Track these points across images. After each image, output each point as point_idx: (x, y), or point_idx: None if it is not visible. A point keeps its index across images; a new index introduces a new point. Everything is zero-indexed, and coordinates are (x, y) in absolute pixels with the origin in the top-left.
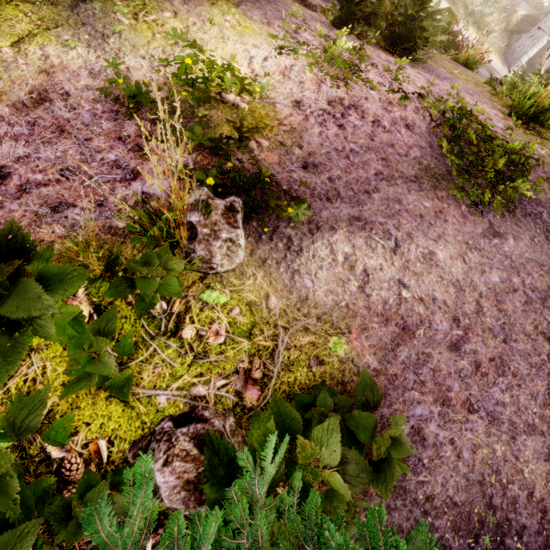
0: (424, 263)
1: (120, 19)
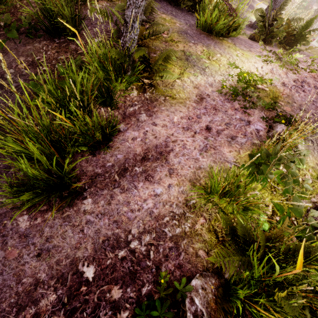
0: None
1: (205, 61)
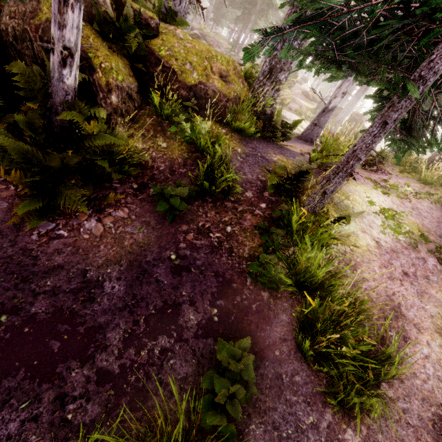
0: None
1: (347, 201)
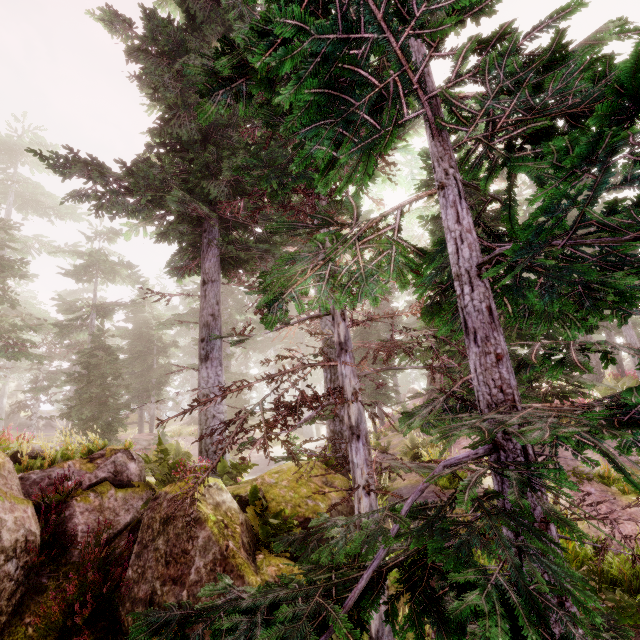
0: None
1: None
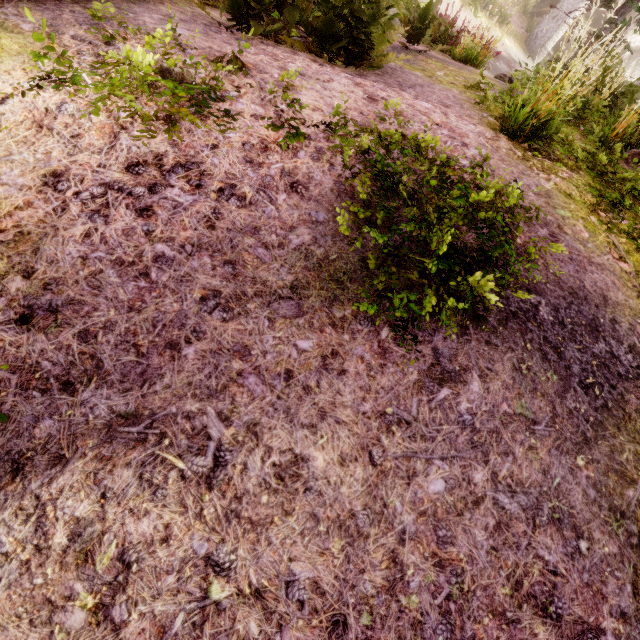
0: (278, 490)
1: None
